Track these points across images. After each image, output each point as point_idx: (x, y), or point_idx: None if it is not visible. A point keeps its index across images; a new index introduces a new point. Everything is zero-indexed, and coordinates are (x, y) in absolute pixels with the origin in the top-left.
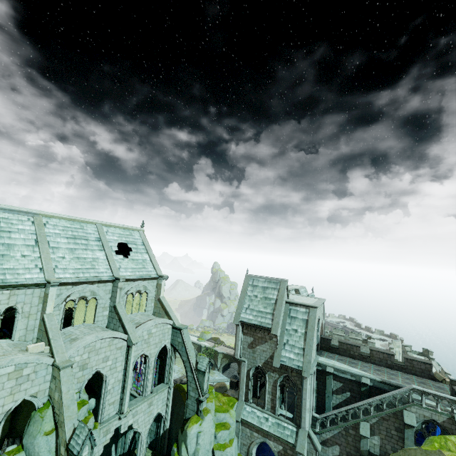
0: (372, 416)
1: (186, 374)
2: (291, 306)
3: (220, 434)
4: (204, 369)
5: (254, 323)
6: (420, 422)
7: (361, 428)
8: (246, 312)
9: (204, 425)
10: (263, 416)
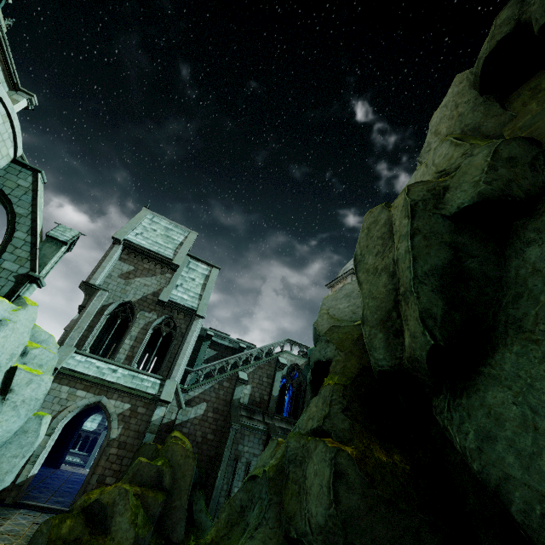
0: (252, 364)
1: (8, 234)
2: (191, 260)
3: (37, 353)
4: (67, 239)
5: (149, 248)
6: (286, 368)
7: (240, 374)
8: (137, 236)
9: (22, 315)
10: (109, 367)
